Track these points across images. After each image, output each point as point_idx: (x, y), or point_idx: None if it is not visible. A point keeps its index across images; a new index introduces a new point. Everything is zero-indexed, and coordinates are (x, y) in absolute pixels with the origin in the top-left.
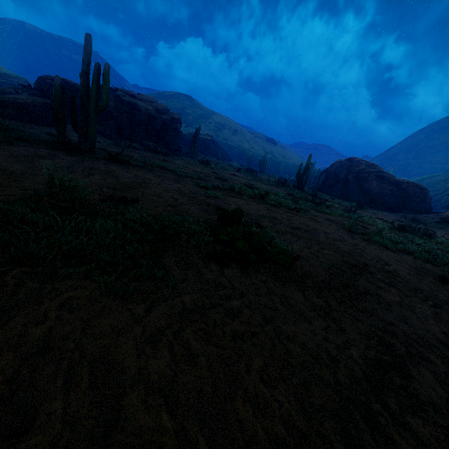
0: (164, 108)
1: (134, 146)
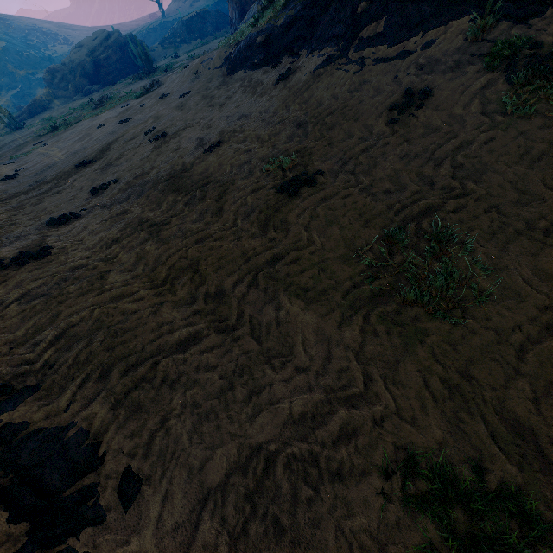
0: (100, 40)
1: (73, 99)
